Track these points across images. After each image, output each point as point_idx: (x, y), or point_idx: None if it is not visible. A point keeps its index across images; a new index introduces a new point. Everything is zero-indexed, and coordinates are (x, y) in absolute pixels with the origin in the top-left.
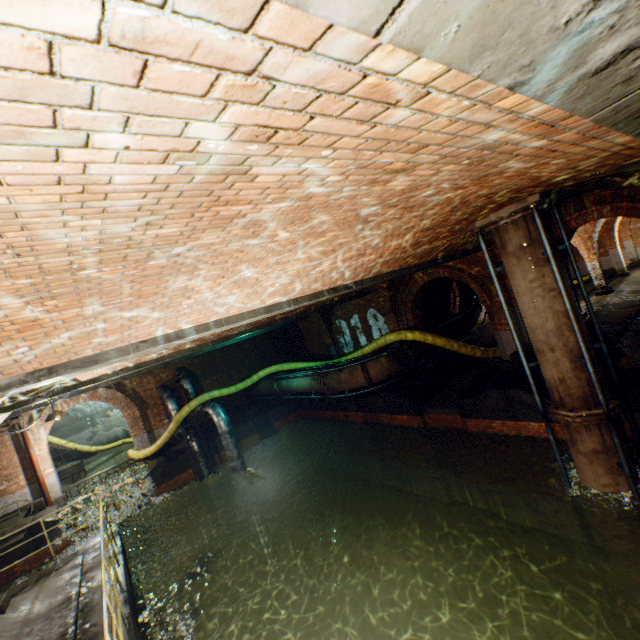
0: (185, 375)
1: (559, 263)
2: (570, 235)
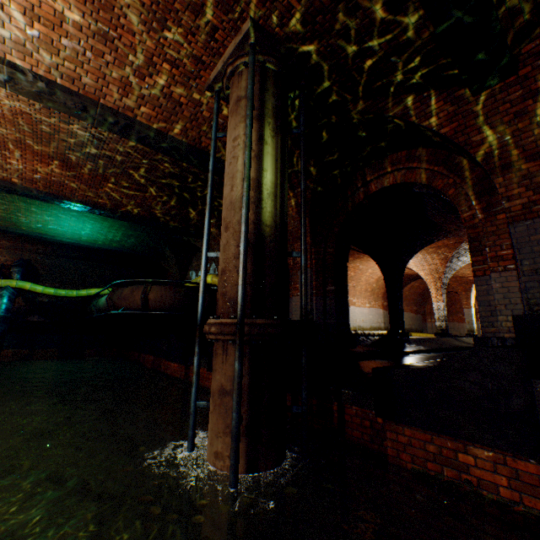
0: (20, 264)
1: (273, 130)
2: (410, 252)
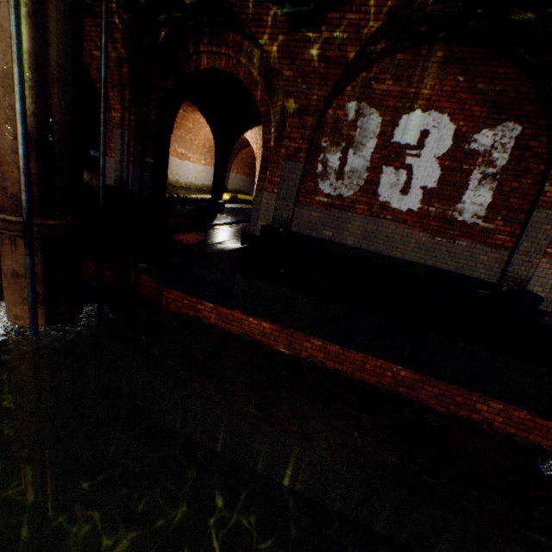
0: None
1: None
2: (244, 128)
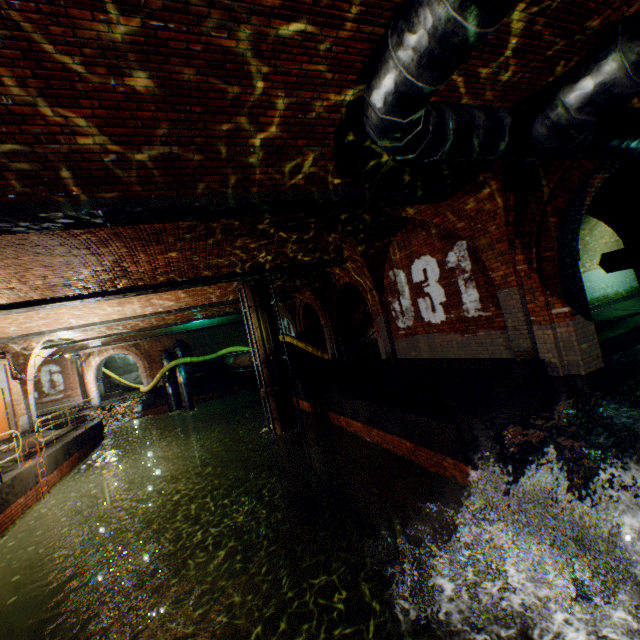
0: (178, 345)
1: (262, 312)
2: None
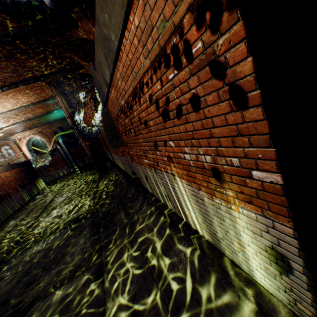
0: (58, 128)
1: (62, 96)
2: None
